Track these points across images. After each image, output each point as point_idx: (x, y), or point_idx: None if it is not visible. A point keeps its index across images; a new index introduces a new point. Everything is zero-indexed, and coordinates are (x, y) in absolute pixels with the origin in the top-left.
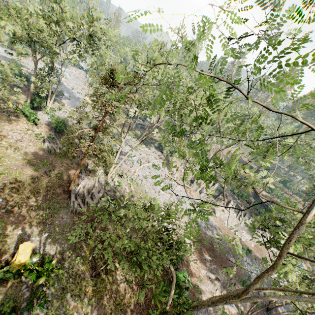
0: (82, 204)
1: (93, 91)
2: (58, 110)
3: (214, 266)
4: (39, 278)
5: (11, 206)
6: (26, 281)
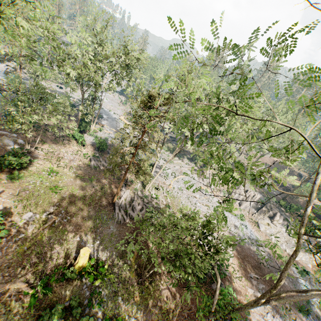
0: (125, 216)
1: (126, 111)
2: (99, 131)
3: (262, 286)
4: (95, 280)
5: (70, 216)
6: (85, 281)
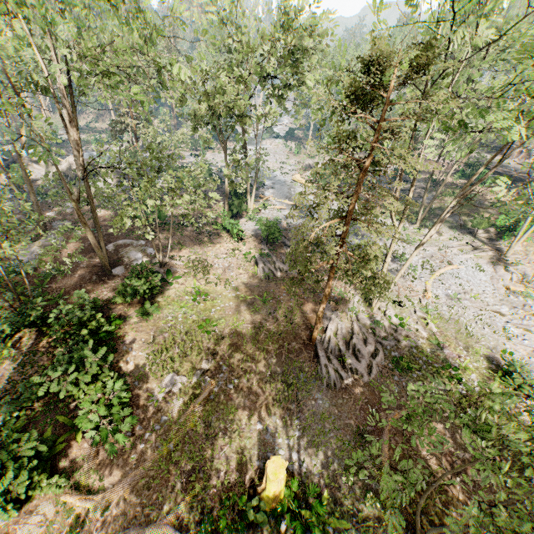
0: (343, 371)
1: (302, 164)
2: (263, 209)
3: None
4: (308, 531)
5: (237, 378)
6: (288, 532)
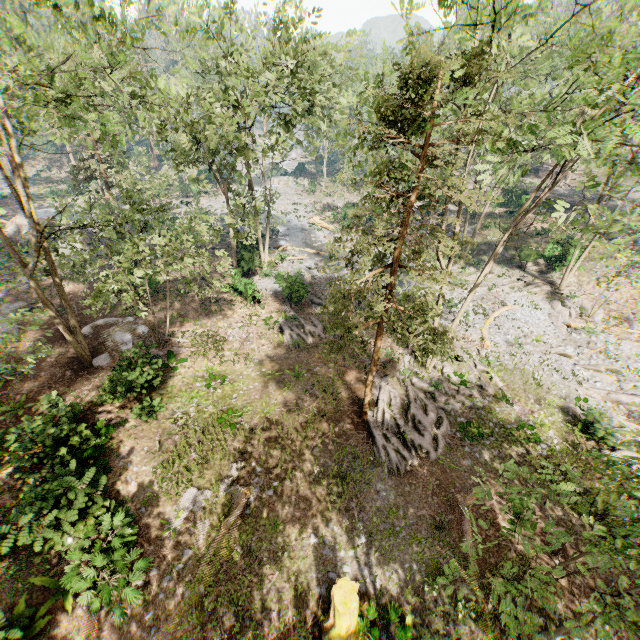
0: (405, 451)
1: (319, 203)
2: (280, 262)
3: None
4: None
5: (277, 480)
6: None
